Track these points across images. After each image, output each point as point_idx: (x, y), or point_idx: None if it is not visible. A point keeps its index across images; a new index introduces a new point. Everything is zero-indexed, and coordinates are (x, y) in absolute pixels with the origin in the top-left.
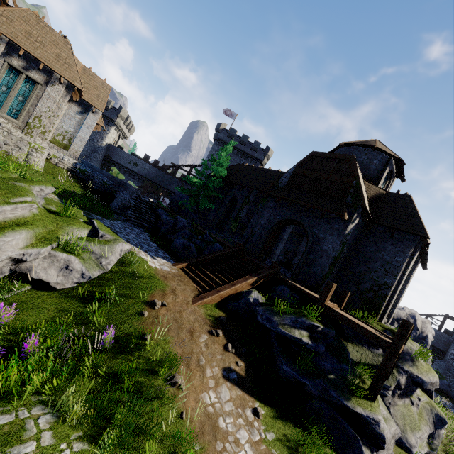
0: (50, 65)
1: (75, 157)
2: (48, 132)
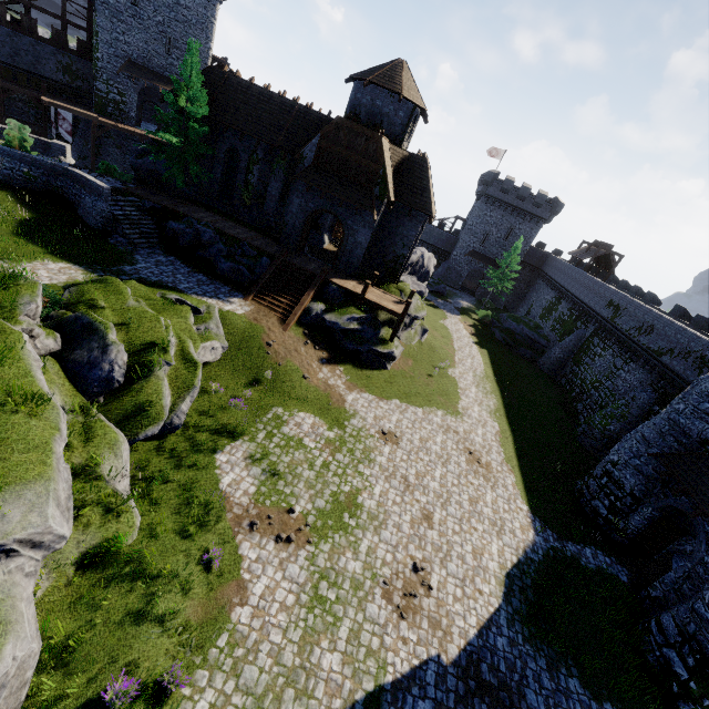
0: None
1: None
2: None
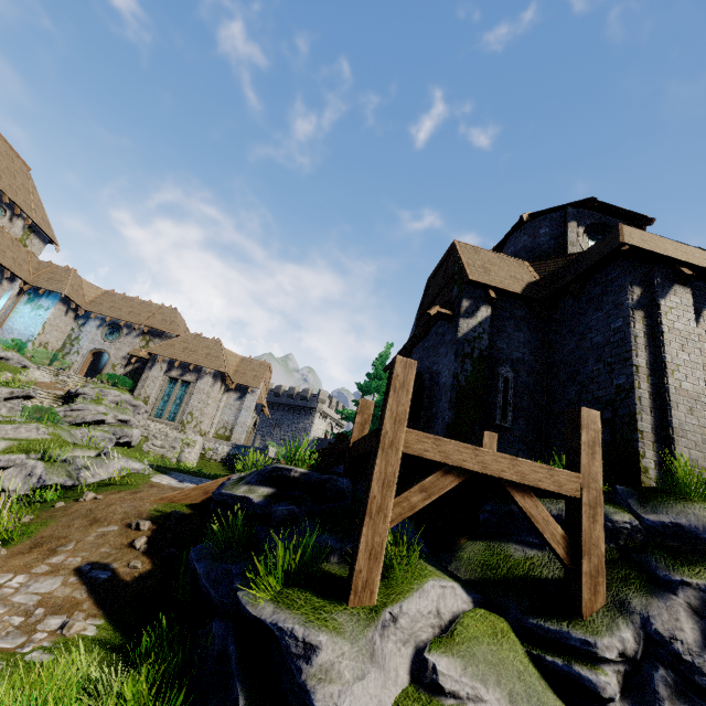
0: (199, 363)
1: (231, 444)
2: (200, 424)
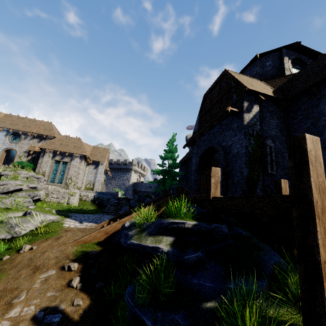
0: (71, 151)
1: (95, 192)
2: (76, 183)
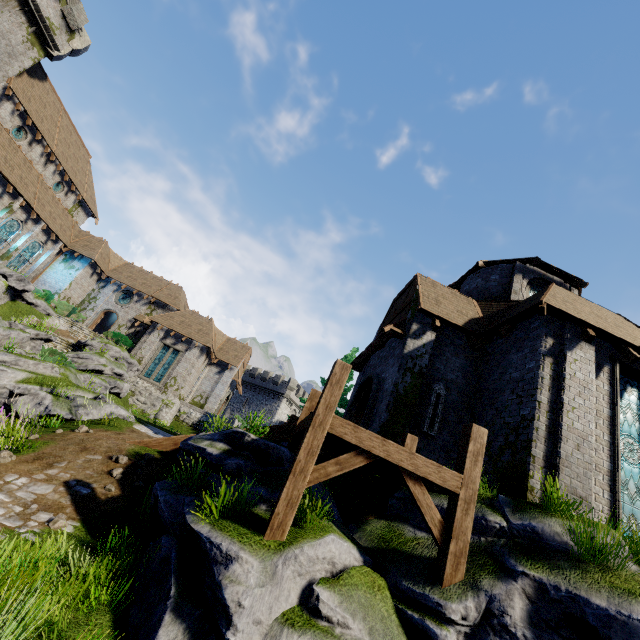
0: (191, 336)
1: (204, 412)
2: (181, 389)
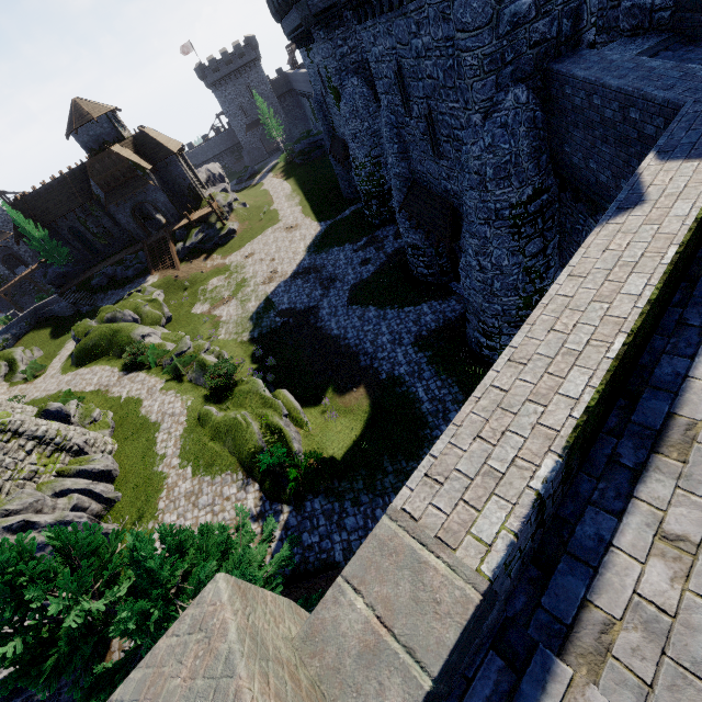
0: None
1: None
2: None
